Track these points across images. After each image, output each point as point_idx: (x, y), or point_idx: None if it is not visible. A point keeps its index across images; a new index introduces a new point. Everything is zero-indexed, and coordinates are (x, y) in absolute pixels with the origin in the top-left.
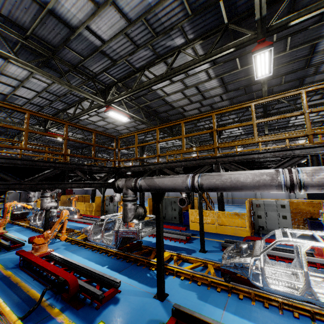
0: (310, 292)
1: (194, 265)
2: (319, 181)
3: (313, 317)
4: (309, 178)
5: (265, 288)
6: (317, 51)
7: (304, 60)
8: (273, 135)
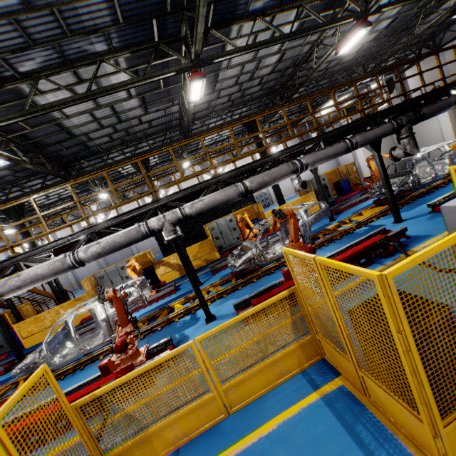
0: (81, 348)
1: (0, 394)
2: (10, 288)
3: (92, 361)
4: (3, 289)
5: (54, 367)
6: (70, 127)
7: (63, 133)
8: (52, 218)
